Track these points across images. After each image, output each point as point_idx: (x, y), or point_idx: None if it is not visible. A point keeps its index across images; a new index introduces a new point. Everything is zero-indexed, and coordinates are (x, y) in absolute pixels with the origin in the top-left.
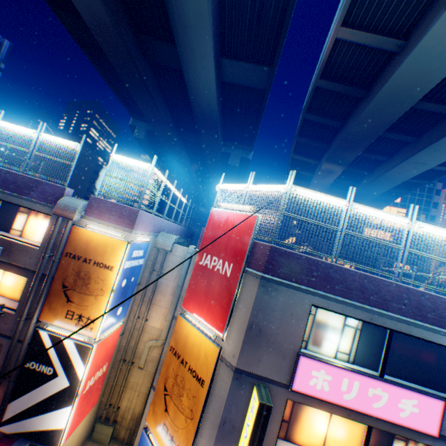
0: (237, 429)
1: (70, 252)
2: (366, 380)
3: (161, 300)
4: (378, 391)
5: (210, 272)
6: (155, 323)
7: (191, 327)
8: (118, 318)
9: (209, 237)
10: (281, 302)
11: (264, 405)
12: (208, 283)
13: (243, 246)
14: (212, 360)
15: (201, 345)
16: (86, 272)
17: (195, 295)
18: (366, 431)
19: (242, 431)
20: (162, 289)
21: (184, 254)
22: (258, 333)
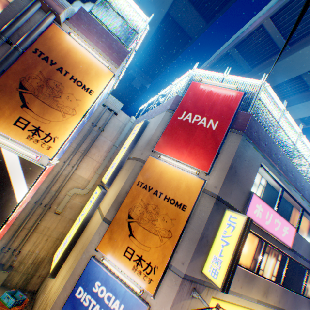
0: (209, 243)
1: (40, 51)
2: (275, 214)
3: (95, 154)
4: (277, 221)
5: (192, 126)
6: (83, 174)
7: (168, 166)
8: (61, 154)
9: (190, 101)
10: (248, 155)
11: (249, 219)
12: (190, 134)
13: (229, 110)
14: (196, 190)
15: (181, 179)
16: (57, 83)
17: (172, 142)
18: (265, 245)
19: (214, 244)
20: (98, 145)
21: (126, 121)
22: (234, 173)
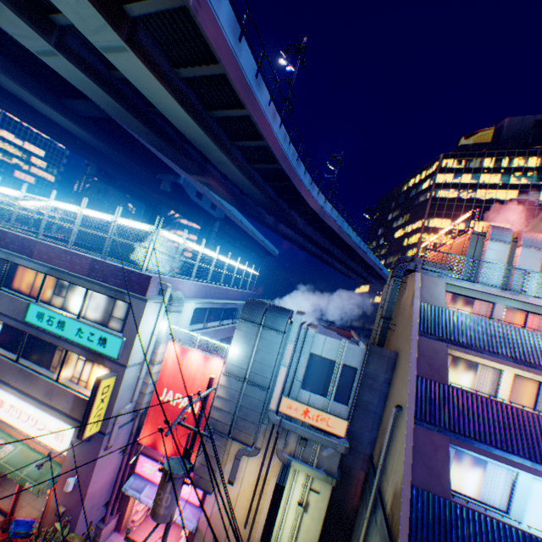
0: None
1: None
2: None
3: None
4: None
5: None
6: None
7: None
8: None
9: None
10: None
11: None
12: None
13: None
14: None
15: None
16: None
17: None
18: None
19: None
20: None
21: None
22: None
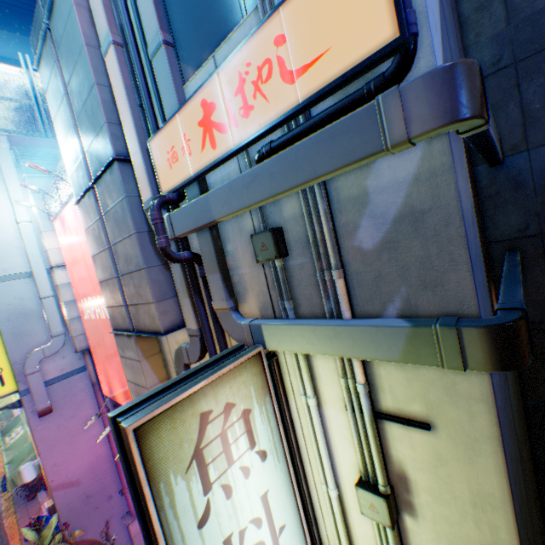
0: None
1: None
2: None
3: None
4: None
5: None
6: None
7: None
8: None
9: None
10: None
11: None
12: None
13: None
14: None
15: None
16: None
17: None
18: None
19: None
20: None
21: None
22: None
